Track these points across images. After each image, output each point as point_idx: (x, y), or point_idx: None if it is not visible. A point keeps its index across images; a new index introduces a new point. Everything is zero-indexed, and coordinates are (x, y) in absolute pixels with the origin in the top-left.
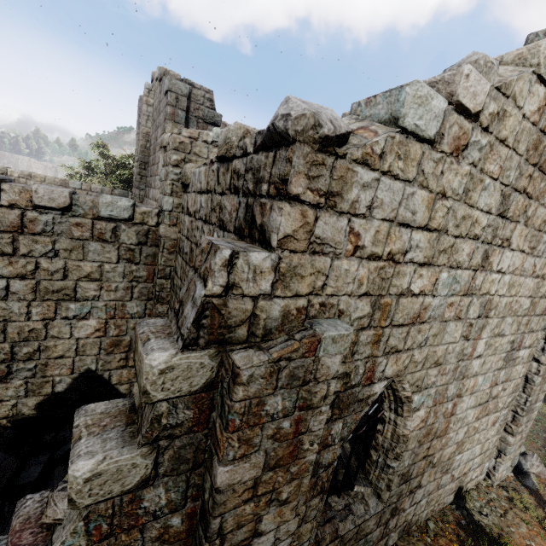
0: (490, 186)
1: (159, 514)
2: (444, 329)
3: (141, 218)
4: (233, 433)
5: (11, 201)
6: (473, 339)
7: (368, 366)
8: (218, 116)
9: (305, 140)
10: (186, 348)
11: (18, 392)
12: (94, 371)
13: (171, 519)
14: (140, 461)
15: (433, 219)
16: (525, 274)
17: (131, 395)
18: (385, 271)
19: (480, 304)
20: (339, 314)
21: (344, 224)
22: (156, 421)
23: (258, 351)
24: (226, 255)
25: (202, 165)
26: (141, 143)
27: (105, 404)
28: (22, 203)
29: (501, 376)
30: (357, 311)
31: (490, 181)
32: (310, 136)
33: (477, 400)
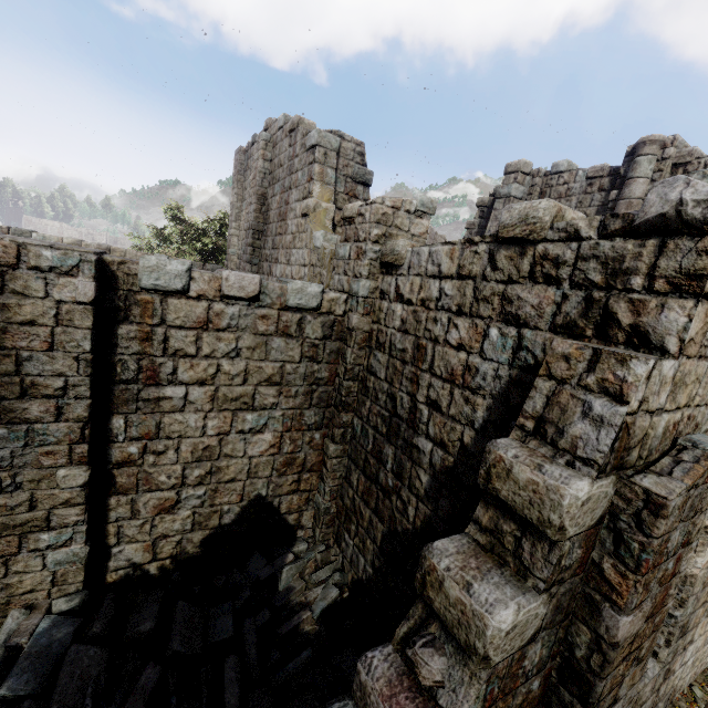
0: None
1: (529, 675)
2: None
3: (328, 307)
4: (643, 576)
5: (200, 292)
6: None
7: None
8: (370, 173)
9: None
10: (599, 475)
11: (184, 525)
12: (264, 497)
13: (533, 682)
14: (540, 610)
15: None
16: None
17: (300, 527)
18: None
19: None
20: (694, 428)
21: None
22: (558, 563)
23: (661, 477)
24: (650, 366)
25: (440, 243)
26: (255, 207)
27: (449, 542)
28: (210, 293)
29: None
30: (705, 424)
31: None
32: None
33: None
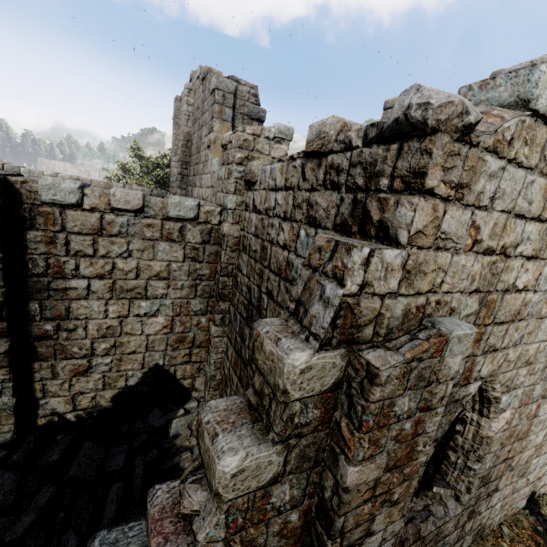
0: None
1: (282, 509)
2: (539, 327)
3: (205, 217)
4: (366, 434)
5: (92, 205)
6: None
7: (467, 365)
8: (263, 111)
9: (447, 129)
10: (322, 348)
11: (97, 385)
12: (161, 366)
13: (290, 515)
14: (275, 458)
15: (546, 209)
16: None
17: (194, 389)
18: (496, 266)
19: None
20: (450, 312)
21: (467, 218)
22: (290, 420)
23: (388, 351)
24: (365, 253)
25: (276, 161)
26: (182, 143)
27: (224, 401)
28: (101, 206)
29: None
30: (465, 309)
31: None
32: (453, 125)
33: None
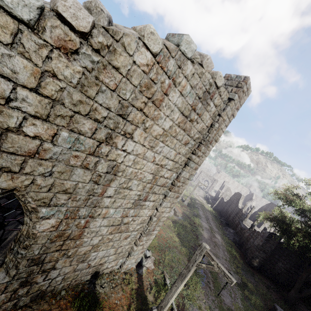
0: (108, 92)
1: None
2: (72, 171)
3: None
4: None
5: None
6: (102, 185)
7: None
8: None
9: None
10: None
11: None
12: None
13: None
14: None
15: (44, 88)
16: (147, 159)
17: None
18: None
19: (108, 165)
20: None
21: None
22: None
23: None
24: None
25: None
26: None
27: None
28: None
29: (131, 212)
30: None
31: (107, 89)
32: None
33: (110, 222)
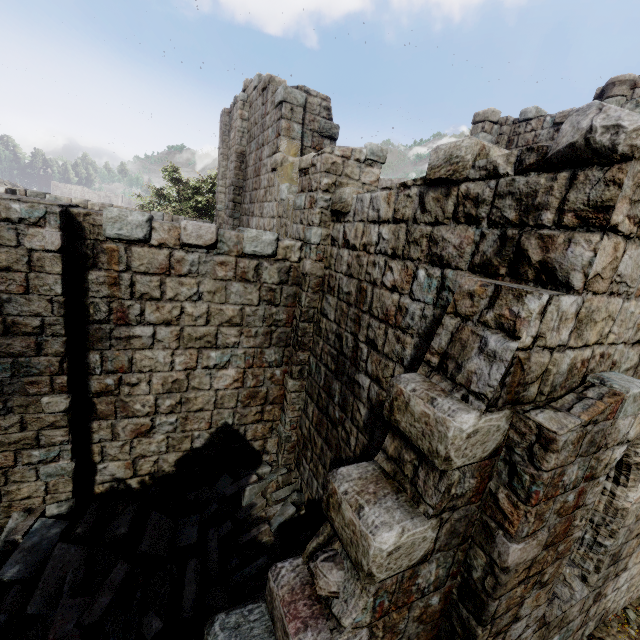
0: None
1: (425, 591)
2: None
3: (283, 254)
4: (534, 507)
5: (161, 240)
6: None
7: None
8: (336, 127)
9: None
10: (488, 409)
11: (160, 447)
12: (230, 425)
13: (432, 598)
14: (429, 534)
15: None
16: None
17: (265, 452)
18: None
19: None
20: (611, 366)
21: None
22: (447, 491)
23: (558, 413)
24: (544, 301)
25: (380, 189)
26: (235, 165)
27: (355, 468)
28: (171, 242)
29: None
30: (626, 362)
31: None
32: None
33: None
